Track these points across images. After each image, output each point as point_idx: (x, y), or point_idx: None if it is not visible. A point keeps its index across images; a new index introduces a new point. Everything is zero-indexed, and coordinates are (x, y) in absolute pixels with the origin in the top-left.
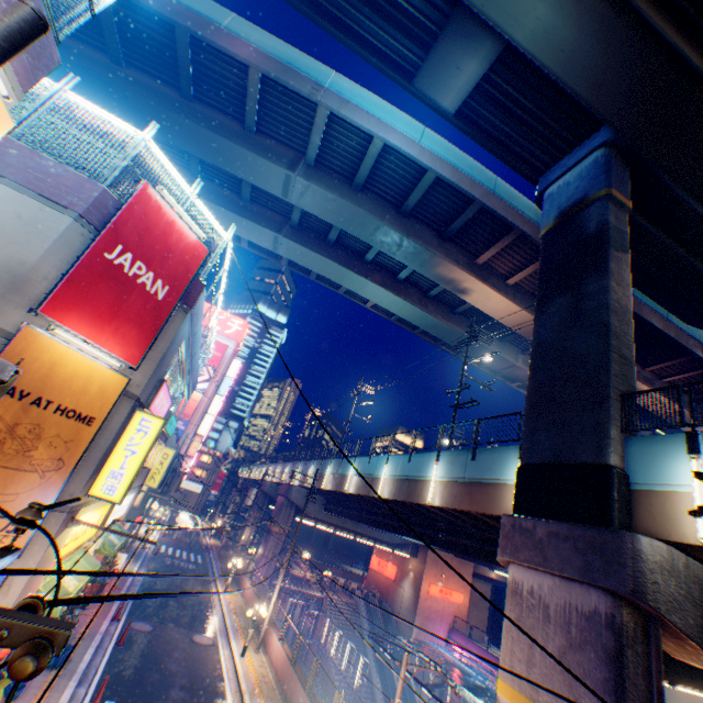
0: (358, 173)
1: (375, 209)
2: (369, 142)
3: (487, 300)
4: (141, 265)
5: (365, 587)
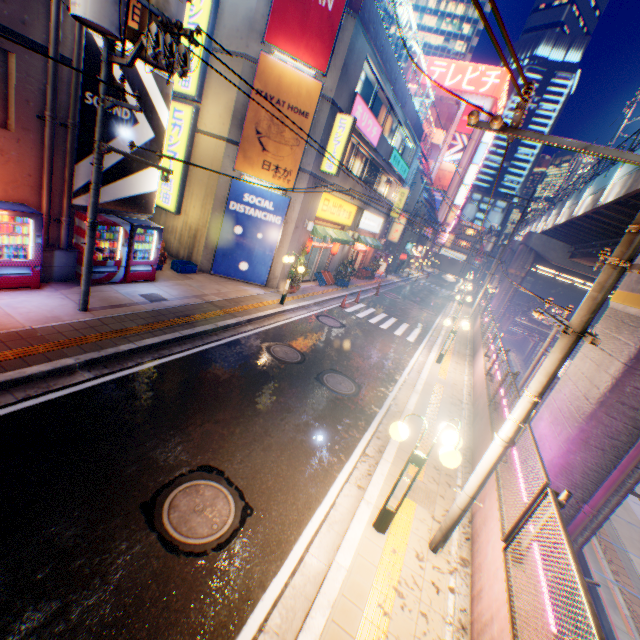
0: None
1: None
2: None
3: None
4: None
5: None
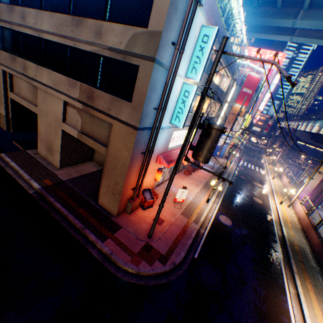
0: None
1: None
2: None
3: None
4: (247, 89)
5: None
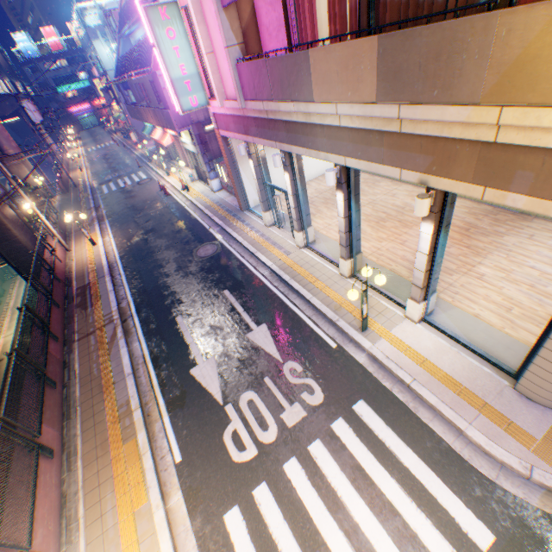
0: None
1: None
2: None
3: None
4: None
5: None
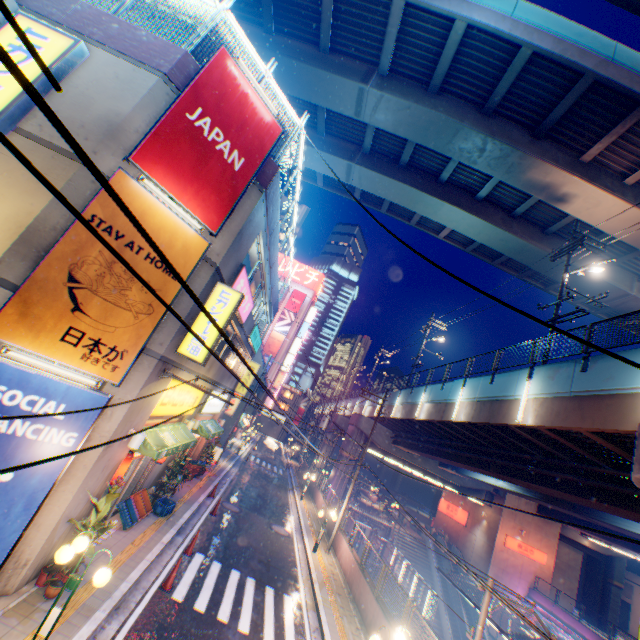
0: (435, 71)
1: (453, 111)
2: (449, 29)
3: (594, 207)
4: (218, 132)
5: (432, 527)
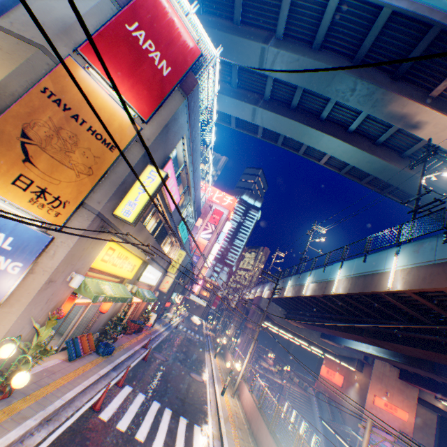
0: (317, 32)
1: (331, 61)
2: None
3: (441, 131)
4: (151, 44)
5: (315, 387)
